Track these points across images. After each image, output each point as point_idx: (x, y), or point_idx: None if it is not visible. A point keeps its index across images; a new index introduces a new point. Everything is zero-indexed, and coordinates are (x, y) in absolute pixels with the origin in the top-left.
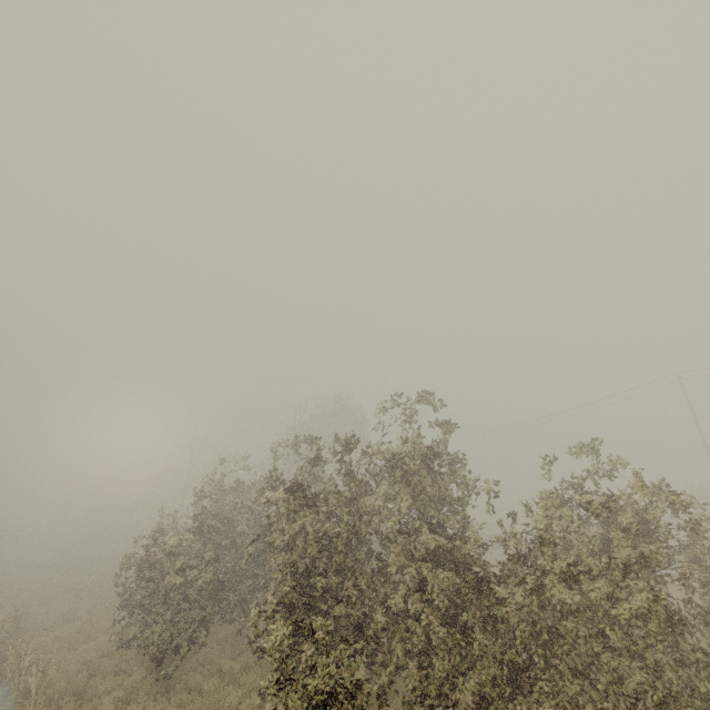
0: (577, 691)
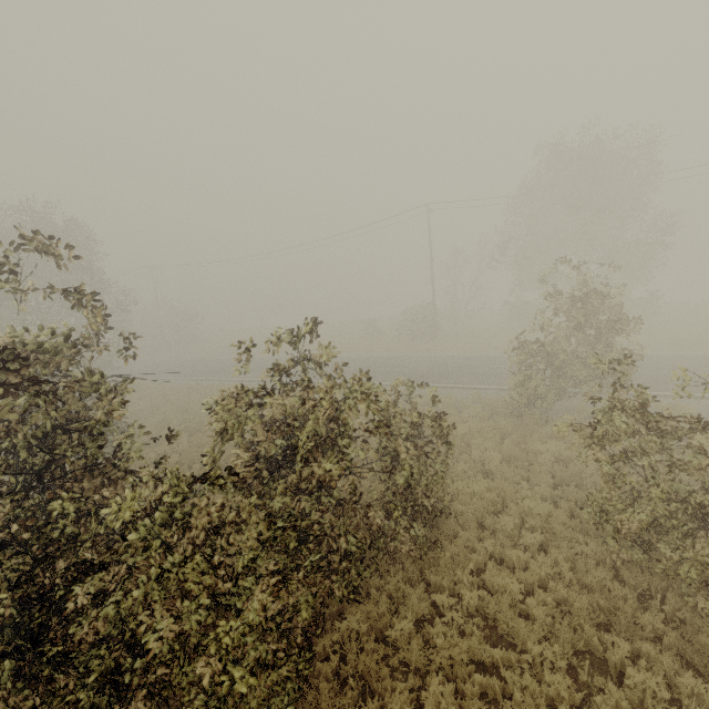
0: (191, 682)
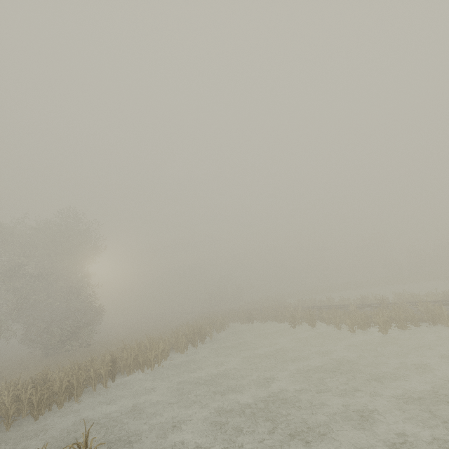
0: None
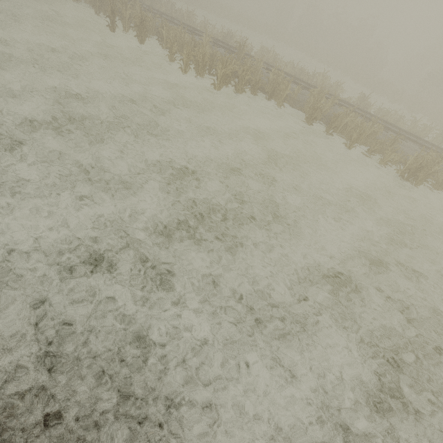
0: None
